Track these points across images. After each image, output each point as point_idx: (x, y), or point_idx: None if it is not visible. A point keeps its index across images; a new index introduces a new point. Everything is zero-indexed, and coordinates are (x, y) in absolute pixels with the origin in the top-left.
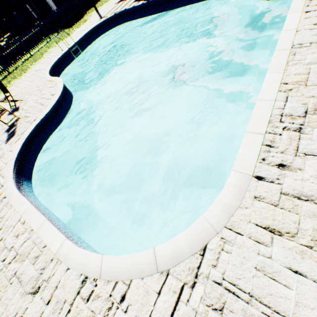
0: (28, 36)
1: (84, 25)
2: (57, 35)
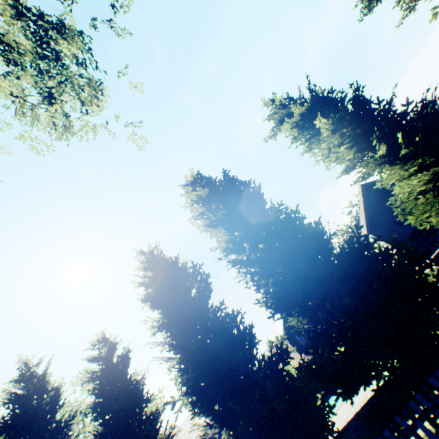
0: None
1: None
2: None
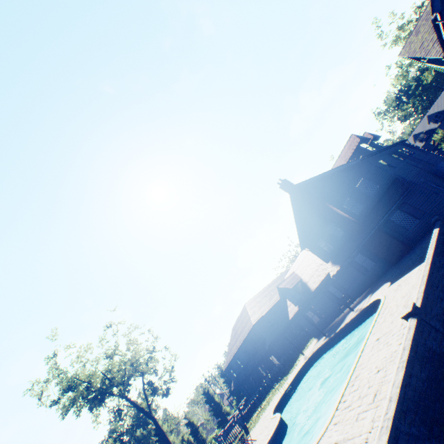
0: (260, 390)
1: (295, 367)
2: (279, 383)
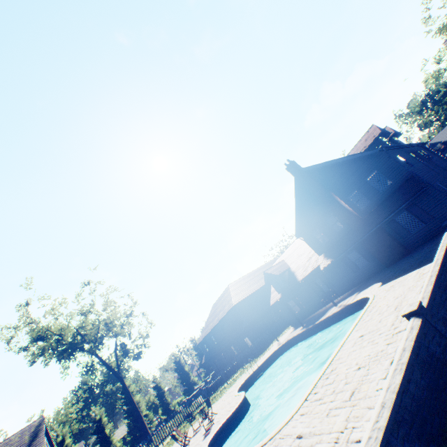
0: (229, 368)
1: (267, 351)
2: (248, 363)
